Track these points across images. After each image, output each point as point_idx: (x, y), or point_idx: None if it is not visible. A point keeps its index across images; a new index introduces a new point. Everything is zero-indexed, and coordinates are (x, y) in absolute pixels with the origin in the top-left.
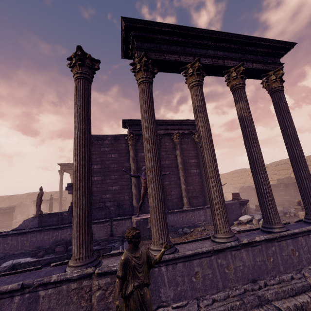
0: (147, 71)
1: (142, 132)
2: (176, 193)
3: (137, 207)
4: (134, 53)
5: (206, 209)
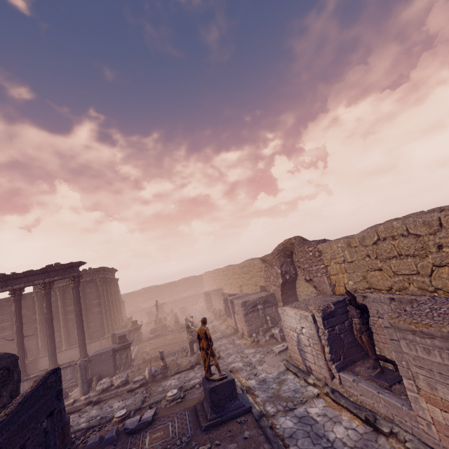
0: None
1: None
2: None
3: (42, 349)
4: None
5: (102, 340)
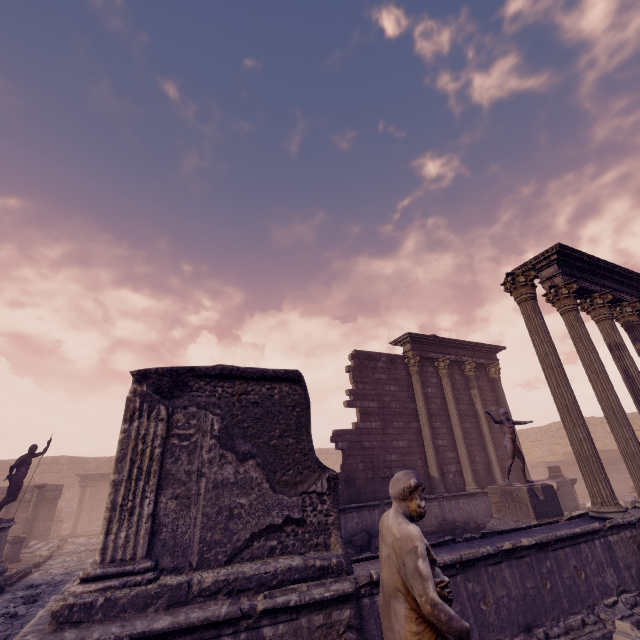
0: (576, 298)
1: (428, 355)
2: (482, 460)
3: (440, 479)
4: (553, 275)
5: None
